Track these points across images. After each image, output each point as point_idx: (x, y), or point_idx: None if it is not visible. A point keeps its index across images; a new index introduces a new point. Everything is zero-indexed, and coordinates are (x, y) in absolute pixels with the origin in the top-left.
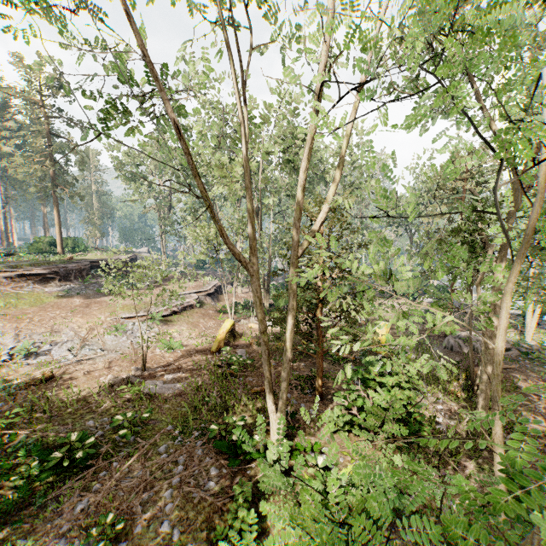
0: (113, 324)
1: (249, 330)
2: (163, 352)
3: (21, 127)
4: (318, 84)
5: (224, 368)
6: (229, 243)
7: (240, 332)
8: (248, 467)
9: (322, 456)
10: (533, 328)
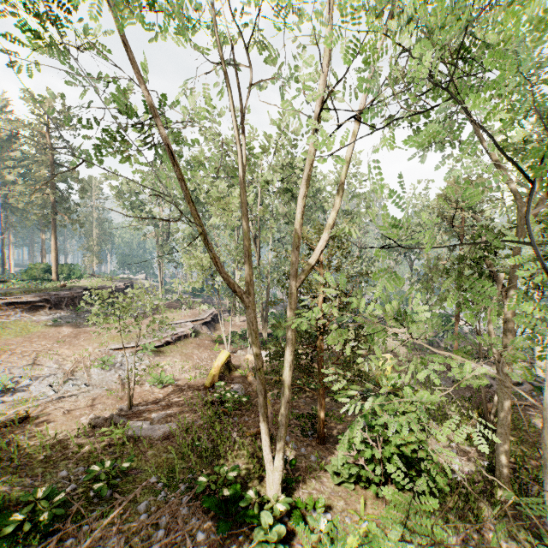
0: (101, 356)
1: (246, 362)
2: (152, 387)
3: (27, 157)
4: (316, 110)
5: (218, 405)
6: (223, 272)
7: (236, 364)
8: (240, 531)
9: (325, 518)
10: (544, 360)
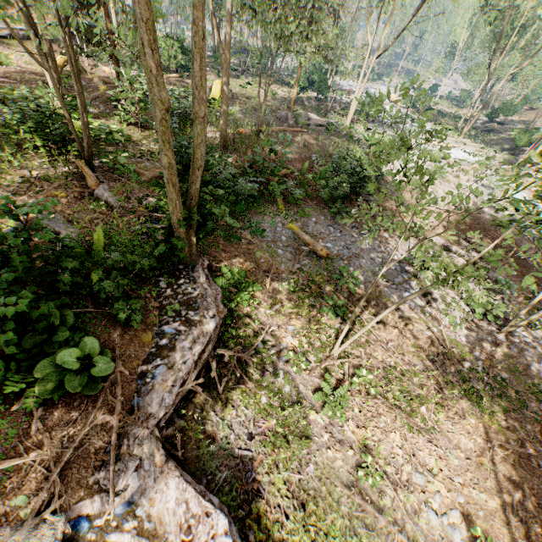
0: None
1: (102, 73)
2: None
3: None
4: None
5: None
6: None
7: (91, 72)
8: None
9: None
10: (352, 115)
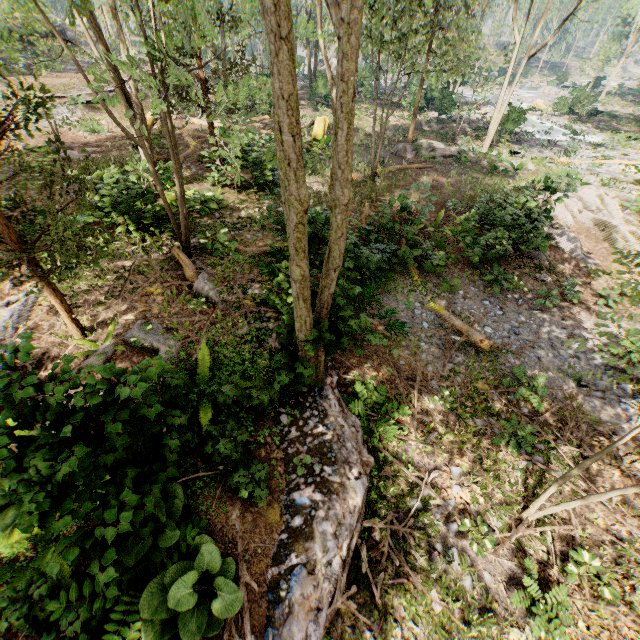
0: None
1: (190, 126)
2: (86, 135)
3: None
4: None
5: None
6: None
7: (179, 127)
8: None
9: None
10: (492, 137)
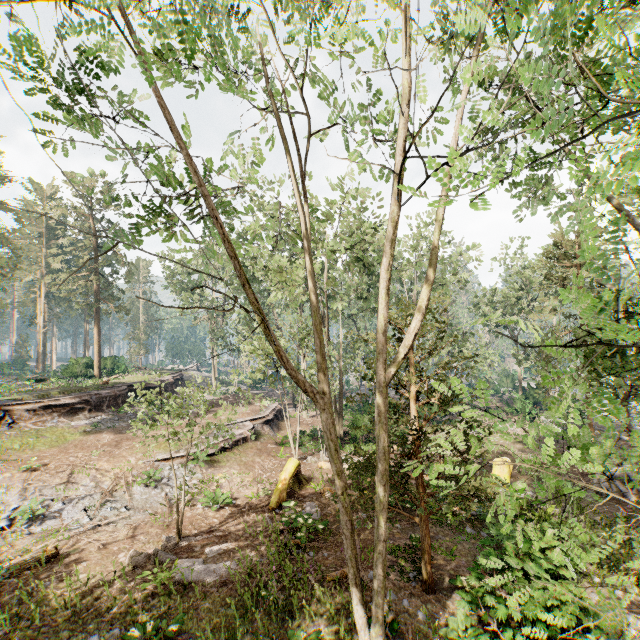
0: (145, 469)
1: (319, 472)
2: (206, 510)
3: (73, 243)
4: (398, 165)
5: (288, 534)
6: (292, 367)
7: (307, 475)
8: None
9: None
10: None
